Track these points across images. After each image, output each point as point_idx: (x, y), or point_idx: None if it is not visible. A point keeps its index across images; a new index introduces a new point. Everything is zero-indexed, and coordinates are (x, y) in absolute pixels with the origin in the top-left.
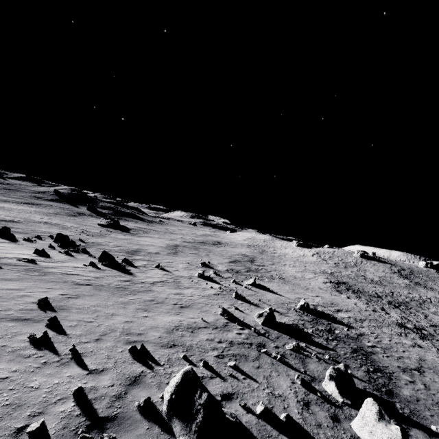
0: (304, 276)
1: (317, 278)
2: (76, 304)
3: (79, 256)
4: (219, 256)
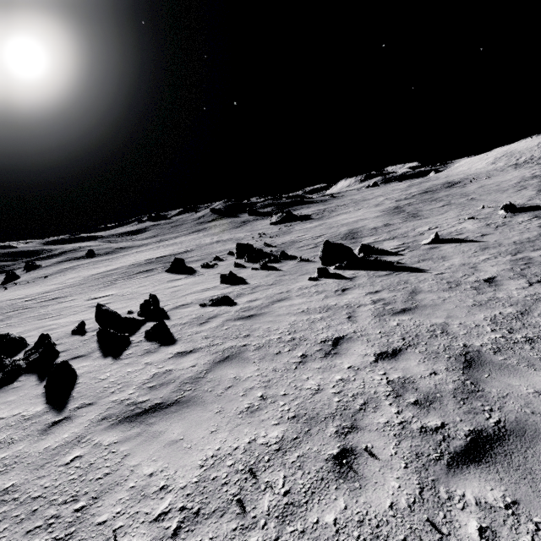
0: None
1: None
2: None
3: (284, 266)
4: (495, 193)
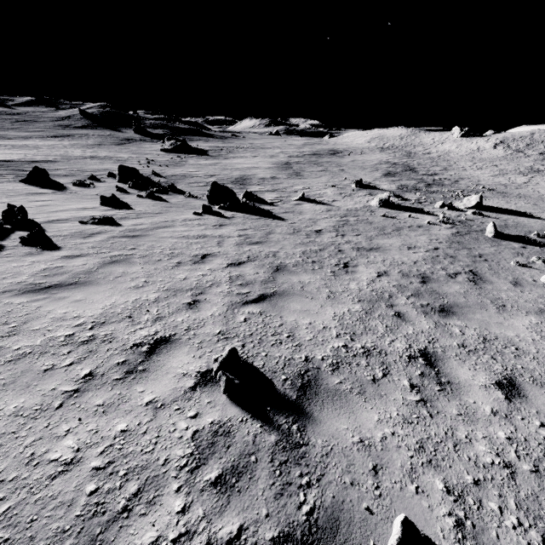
0: (512, 181)
1: (535, 181)
2: (304, 339)
3: (172, 199)
4: (359, 169)
